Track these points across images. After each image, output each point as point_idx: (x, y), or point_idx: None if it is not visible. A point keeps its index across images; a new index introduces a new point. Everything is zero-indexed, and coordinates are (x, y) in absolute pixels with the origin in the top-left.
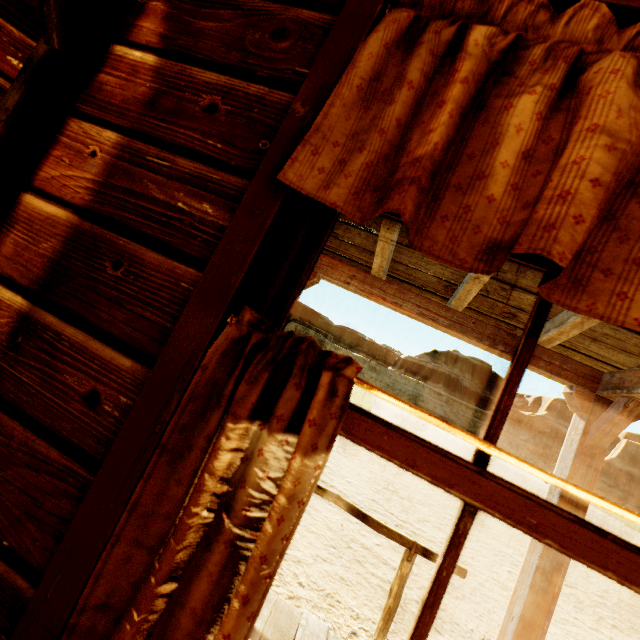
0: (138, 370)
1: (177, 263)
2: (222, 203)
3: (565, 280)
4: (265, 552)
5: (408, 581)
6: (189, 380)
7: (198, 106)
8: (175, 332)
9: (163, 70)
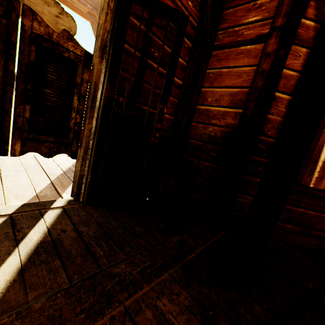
0: None
1: None
2: None
3: None
4: None
5: None
6: None
7: None
8: None
9: (316, 28)
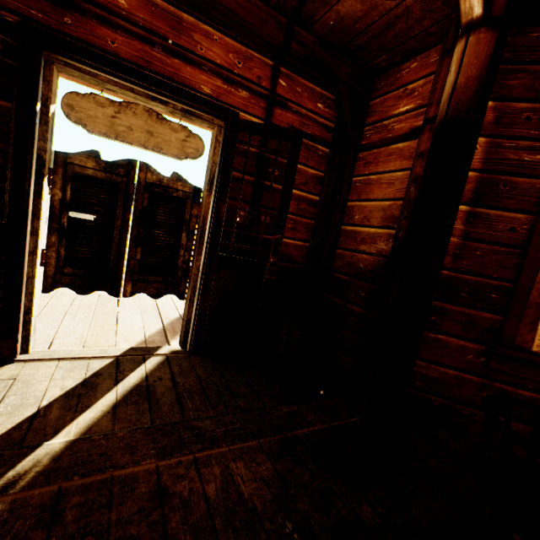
0: (527, 217)
1: (531, 179)
2: None
3: None
4: None
5: None
6: None
7: (520, 119)
8: None
9: (497, 107)
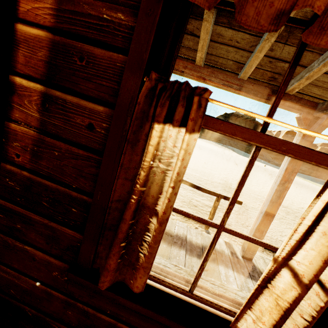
0: (107, 111)
1: (112, 53)
2: (128, 11)
3: (316, 29)
4: (178, 171)
5: (216, 211)
6: (133, 110)
7: None
8: (121, 89)
9: None
